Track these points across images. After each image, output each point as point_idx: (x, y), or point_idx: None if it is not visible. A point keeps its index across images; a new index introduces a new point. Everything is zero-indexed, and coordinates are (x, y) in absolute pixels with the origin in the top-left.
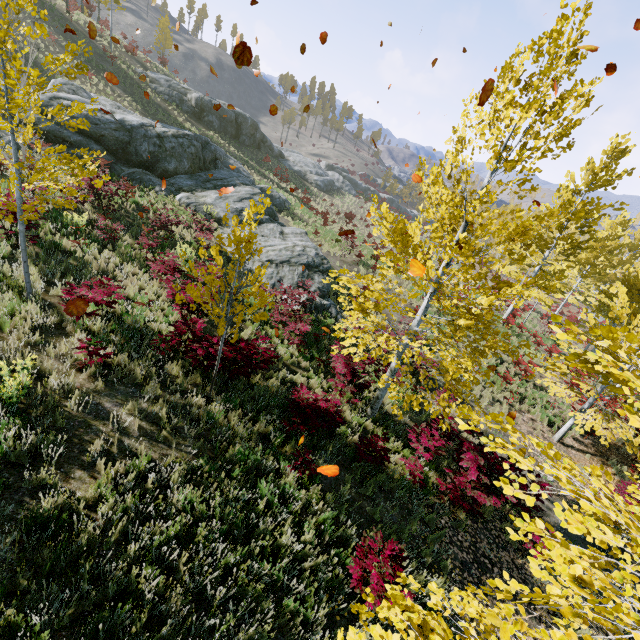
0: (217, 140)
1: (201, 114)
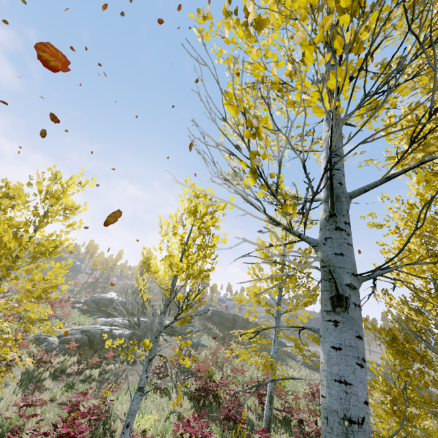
0: (208, 326)
1: (212, 317)
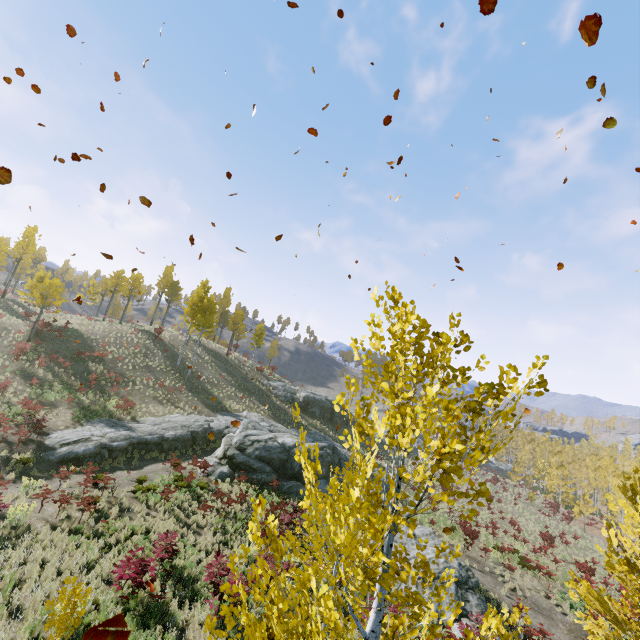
0: (320, 426)
1: (306, 407)
